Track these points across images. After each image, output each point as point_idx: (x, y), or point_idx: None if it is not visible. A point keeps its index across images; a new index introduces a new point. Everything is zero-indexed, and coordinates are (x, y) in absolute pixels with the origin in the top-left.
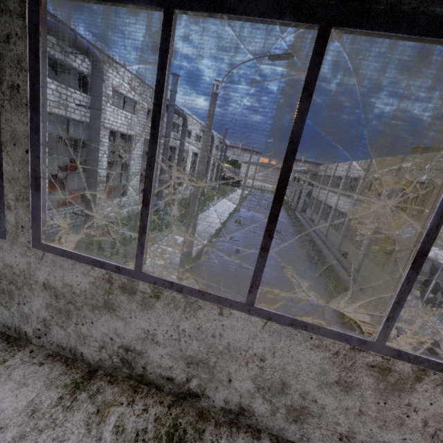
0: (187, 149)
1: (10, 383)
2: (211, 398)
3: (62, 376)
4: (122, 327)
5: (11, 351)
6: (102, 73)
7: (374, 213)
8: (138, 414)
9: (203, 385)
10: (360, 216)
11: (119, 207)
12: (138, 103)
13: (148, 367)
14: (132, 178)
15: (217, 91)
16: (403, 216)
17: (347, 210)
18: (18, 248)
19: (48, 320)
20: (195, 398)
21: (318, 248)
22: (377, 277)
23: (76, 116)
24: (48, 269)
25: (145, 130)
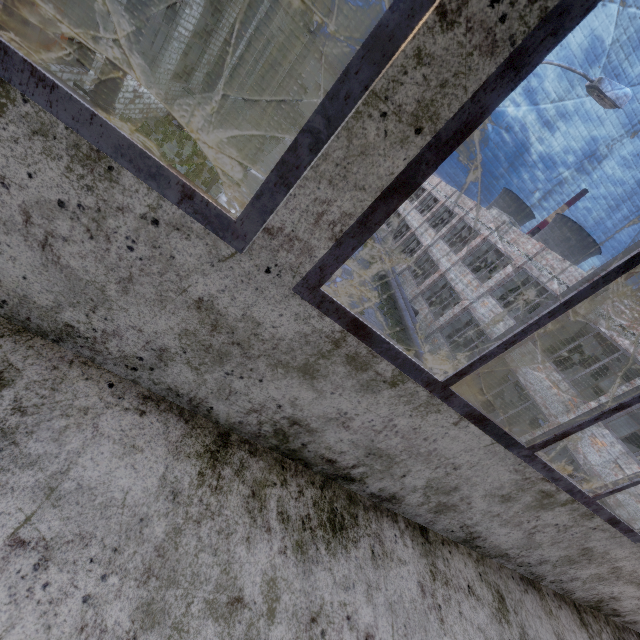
0: None
1: (570, 633)
2: (625, 617)
3: (574, 616)
4: (631, 591)
5: (543, 598)
6: None
7: (476, 290)
8: (608, 636)
9: (631, 614)
10: (455, 281)
11: (133, 96)
12: None
13: (611, 604)
14: (173, 44)
15: None
16: (505, 311)
17: (441, 262)
18: (636, 549)
19: (579, 578)
20: (615, 616)
21: (392, 295)
22: (443, 357)
23: None
24: (636, 563)
25: None
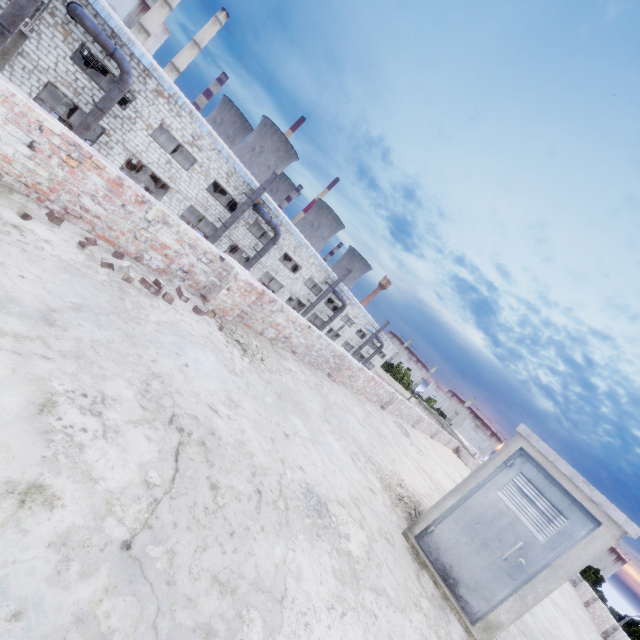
0: (280, 281)
1: None
2: None
3: None
4: None
5: None
6: (125, 83)
7: None
8: None
9: None
10: None
11: None
12: (201, 165)
13: None
14: None
15: (23, 28)
16: None
17: None
18: None
19: None
20: None
21: None
22: None
23: (87, 110)
24: None
25: (199, 199)
